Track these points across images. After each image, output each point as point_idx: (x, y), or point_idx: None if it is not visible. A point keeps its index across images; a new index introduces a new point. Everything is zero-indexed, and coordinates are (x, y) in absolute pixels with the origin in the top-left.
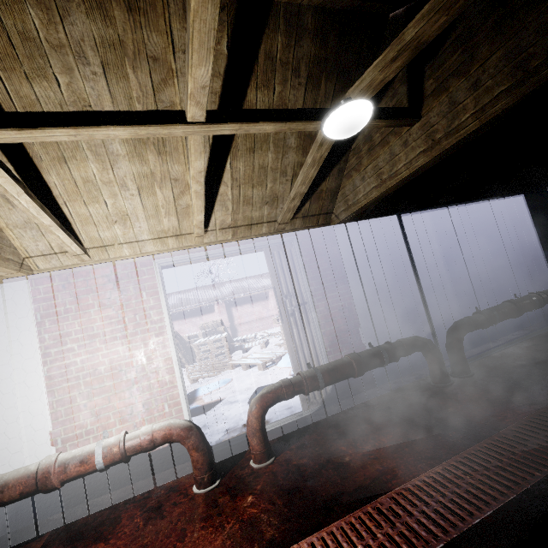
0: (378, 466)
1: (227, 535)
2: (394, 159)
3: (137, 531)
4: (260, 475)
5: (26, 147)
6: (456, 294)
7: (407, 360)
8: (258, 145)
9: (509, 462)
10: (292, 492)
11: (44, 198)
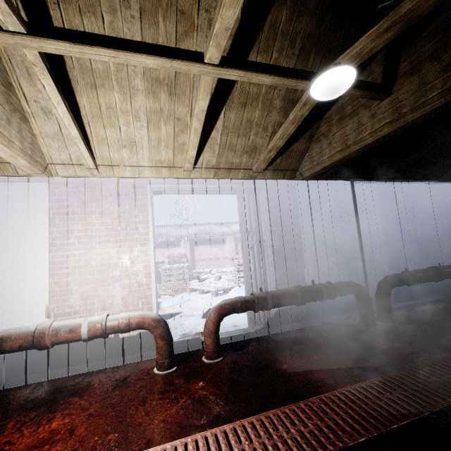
0: (310, 375)
1: (180, 406)
2: (361, 128)
3: (106, 393)
4: (210, 368)
5: (68, 70)
6: (389, 255)
7: (339, 302)
8: (249, 101)
9: (424, 388)
10: (236, 384)
11: (73, 115)
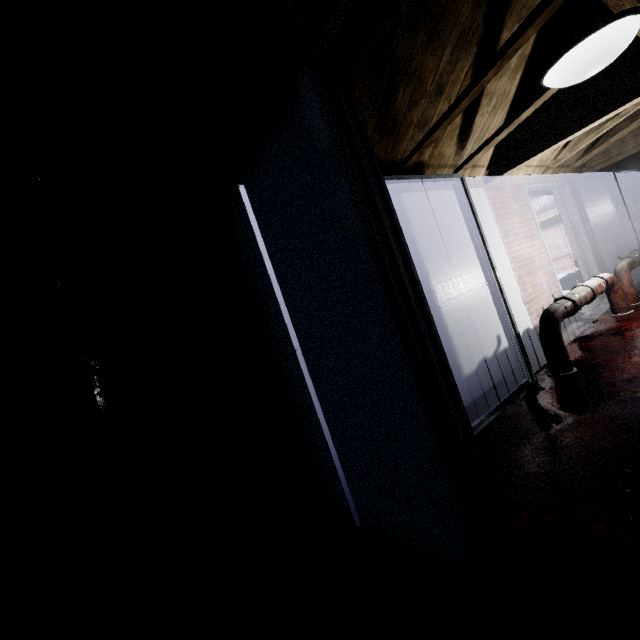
0: None
1: None
2: None
3: (633, 321)
4: None
5: None
6: (624, 236)
7: None
8: None
9: None
10: None
11: None
